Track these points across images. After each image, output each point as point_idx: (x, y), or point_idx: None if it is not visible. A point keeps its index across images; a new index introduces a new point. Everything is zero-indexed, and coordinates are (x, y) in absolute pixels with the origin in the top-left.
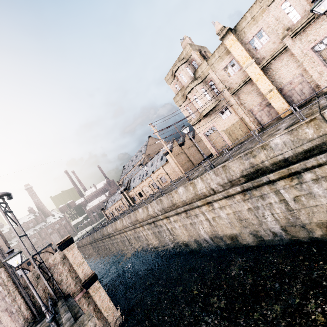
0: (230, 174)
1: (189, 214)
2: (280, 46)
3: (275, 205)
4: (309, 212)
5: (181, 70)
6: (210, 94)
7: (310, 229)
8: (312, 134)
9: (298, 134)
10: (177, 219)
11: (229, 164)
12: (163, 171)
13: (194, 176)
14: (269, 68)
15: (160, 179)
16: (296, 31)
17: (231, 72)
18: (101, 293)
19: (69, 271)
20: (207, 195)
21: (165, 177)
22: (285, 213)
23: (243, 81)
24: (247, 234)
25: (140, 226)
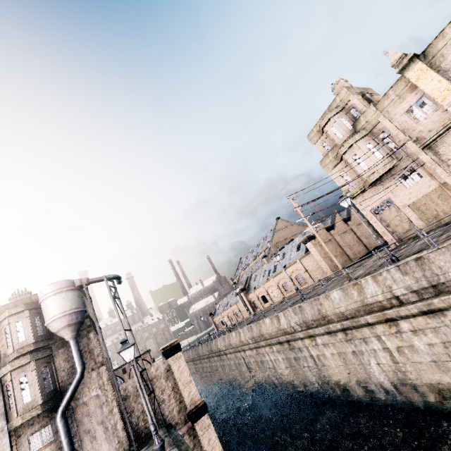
0: (432, 273)
1: (350, 336)
2: None
3: None
4: None
5: (333, 123)
6: (381, 151)
7: None
8: None
9: None
10: (328, 341)
11: (430, 255)
12: (301, 266)
13: (357, 274)
14: None
15: (295, 278)
16: None
17: (420, 116)
18: (211, 435)
19: (173, 390)
20: (385, 306)
21: (304, 275)
22: None
23: (444, 126)
24: None
25: (265, 345)
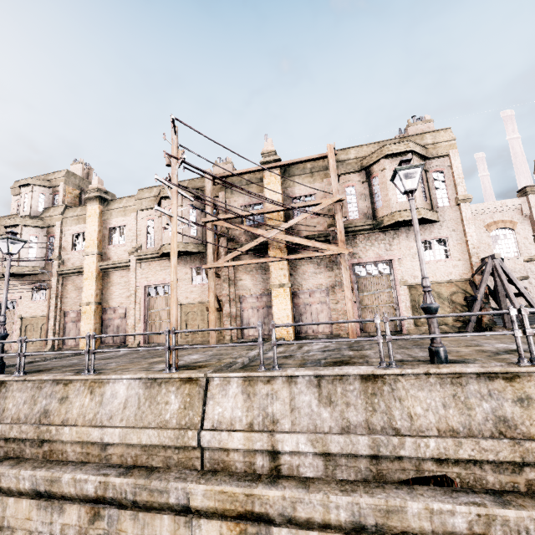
0: None
1: None
2: (124, 260)
3: None
4: None
5: (31, 191)
6: (39, 252)
7: None
8: None
9: None
10: None
11: None
12: None
13: None
14: (109, 274)
15: None
16: (141, 257)
17: (79, 246)
18: None
19: None
20: None
21: None
22: None
23: (77, 267)
24: None
25: None
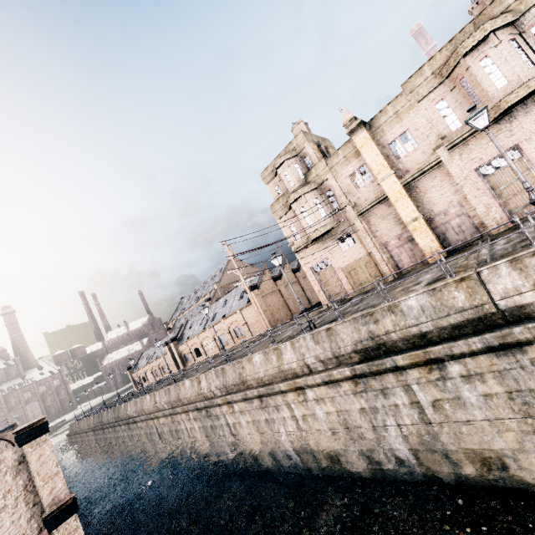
0: (337, 345)
1: (265, 404)
2: (432, 159)
3: (404, 410)
4: (455, 430)
5: (287, 167)
6: (326, 209)
7: (457, 461)
8: (464, 301)
9: (443, 298)
10: (244, 409)
11: (337, 327)
12: (241, 318)
13: (285, 335)
14: (414, 186)
15: (233, 330)
16: (454, 143)
17: (360, 183)
18: None
19: (25, 489)
20: (298, 374)
21: (243, 328)
22: (419, 426)
23: (376, 198)
24: (356, 455)
25: (182, 412)
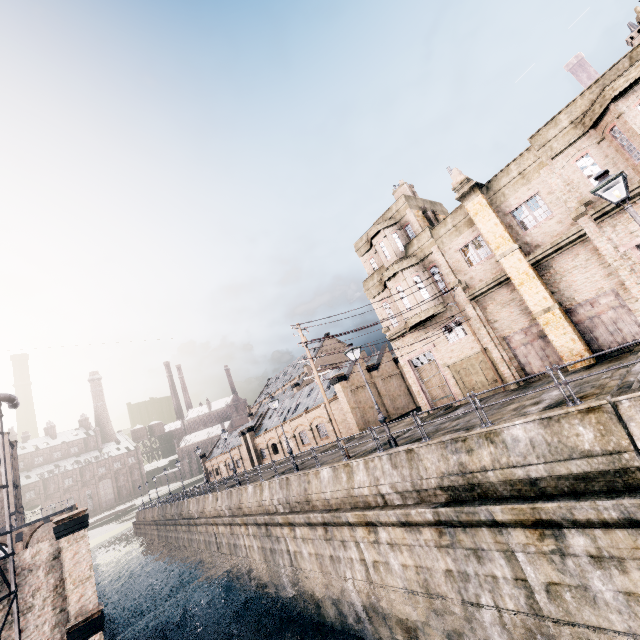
0: (418, 474)
1: (330, 535)
2: (571, 231)
3: (505, 587)
4: (581, 638)
5: (383, 237)
6: (429, 290)
7: None
8: (592, 443)
9: (562, 432)
10: (307, 536)
11: (421, 450)
12: (325, 413)
13: (365, 447)
14: (547, 265)
15: (316, 428)
16: (603, 210)
17: (474, 259)
18: None
19: (55, 590)
20: (370, 503)
21: (327, 426)
22: (526, 617)
23: (494, 279)
24: (439, 635)
25: (242, 523)
